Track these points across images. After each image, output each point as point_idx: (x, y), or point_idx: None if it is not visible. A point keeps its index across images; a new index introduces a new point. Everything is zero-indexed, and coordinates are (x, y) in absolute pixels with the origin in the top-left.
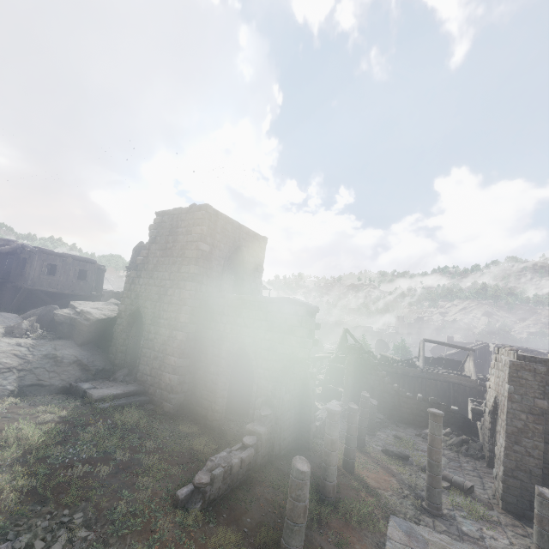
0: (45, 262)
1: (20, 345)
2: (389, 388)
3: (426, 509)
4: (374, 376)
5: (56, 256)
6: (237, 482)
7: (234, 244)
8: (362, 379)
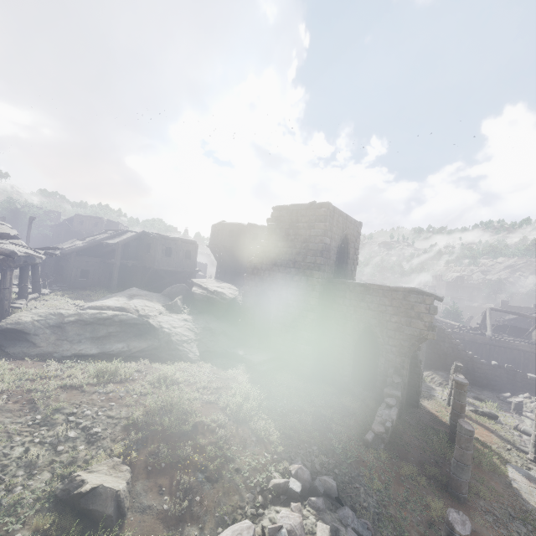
0: (164, 246)
1: (186, 320)
2: (463, 354)
3: (532, 461)
4: (447, 343)
5: (170, 240)
6: (391, 431)
7: (343, 233)
8: (435, 346)
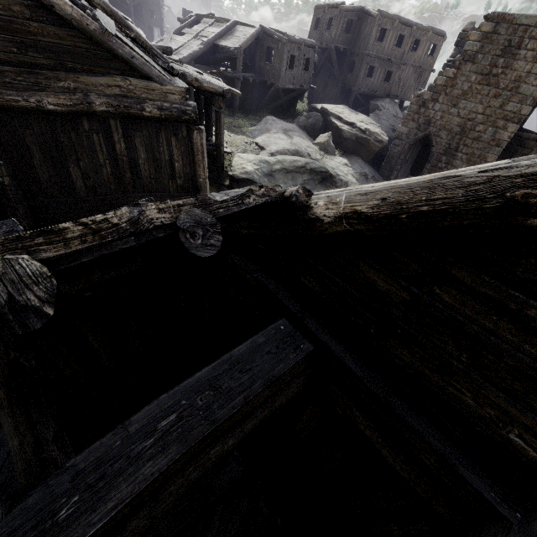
0: (289, 53)
1: (347, 165)
2: None
3: None
4: None
5: (295, 43)
6: None
7: None
8: None
